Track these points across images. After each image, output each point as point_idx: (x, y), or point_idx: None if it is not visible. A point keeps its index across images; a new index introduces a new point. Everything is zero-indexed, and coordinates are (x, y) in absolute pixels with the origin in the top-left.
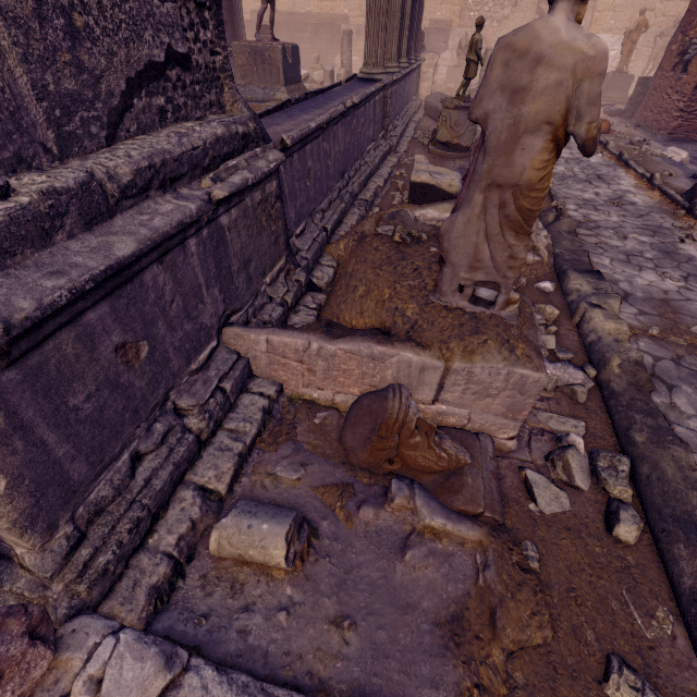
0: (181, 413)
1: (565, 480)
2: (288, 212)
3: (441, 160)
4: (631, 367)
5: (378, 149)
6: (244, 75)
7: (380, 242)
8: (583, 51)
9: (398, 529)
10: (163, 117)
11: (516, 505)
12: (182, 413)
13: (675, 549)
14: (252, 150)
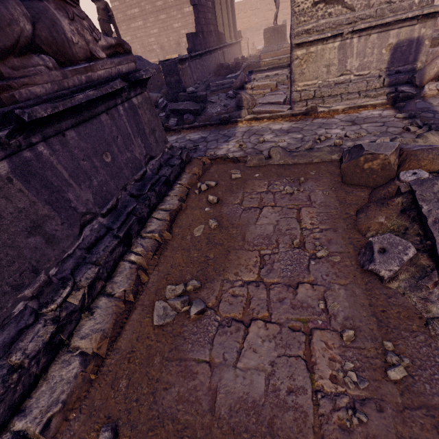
0: None
1: None
2: None
3: None
4: None
5: None
6: (268, 42)
7: None
8: None
9: None
10: None
11: None
12: None
13: None
14: None
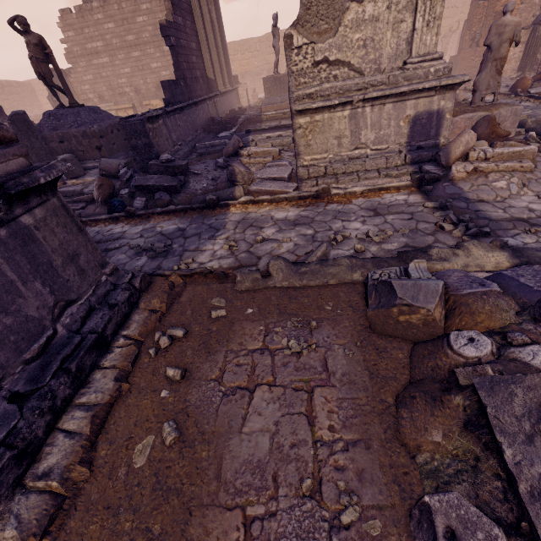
0: None
1: (534, 142)
2: None
3: None
4: (534, 122)
5: None
6: (269, 92)
7: None
8: (516, 21)
9: None
10: None
11: None
12: None
13: None
14: None
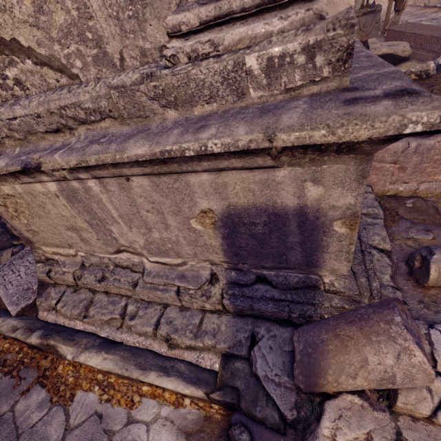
0: None
1: None
2: None
3: None
4: None
5: None
6: None
7: None
8: None
9: None
10: None
11: None
12: None
13: None
14: None
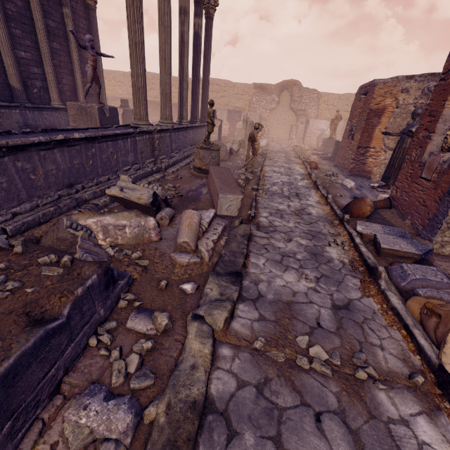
0: None
1: None
2: None
3: (194, 178)
4: (181, 413)
5: (142, 169)
6: (75, 120)
7: None
8: None
9: None
10: None
11: None
12: None
13: None
14: None
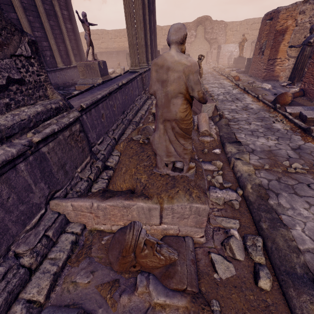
0: (19, 256)
1: (231, 256)
2: (91, 135)
3: None
4: (256, 188)
5: (142, 98)
6: (83, 75)
7: (134, 144)
8: (185, 64)
9: (141, 307)
10: (9, 107)
11: (207, 276)
12: (20, 255)
13: (289, 291)
14: (61, 114)
